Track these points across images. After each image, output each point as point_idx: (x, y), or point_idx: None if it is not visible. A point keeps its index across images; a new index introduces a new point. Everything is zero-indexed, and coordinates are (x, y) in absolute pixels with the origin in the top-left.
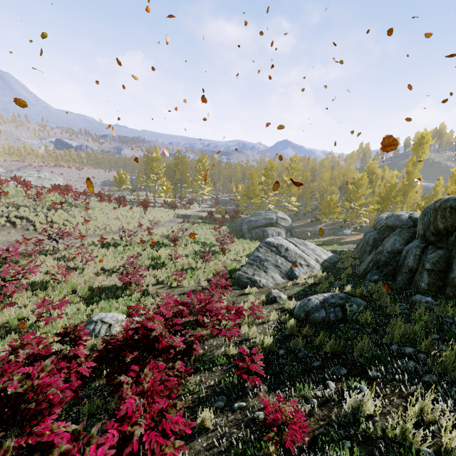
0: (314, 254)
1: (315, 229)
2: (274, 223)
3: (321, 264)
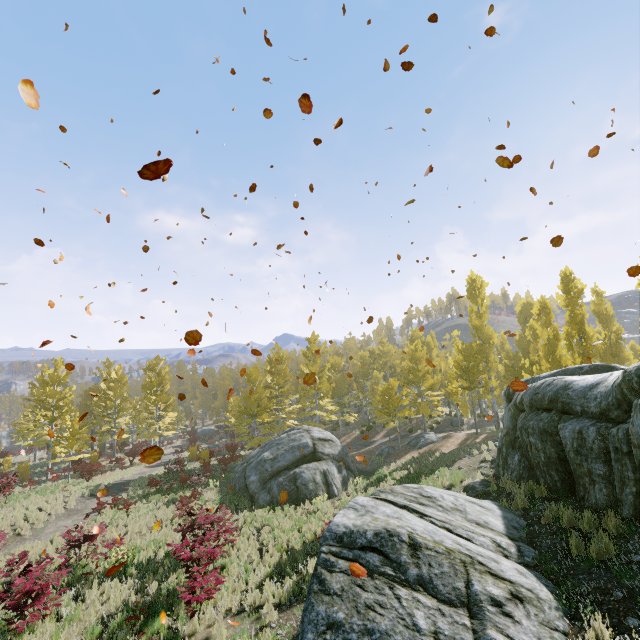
0: (471, 522)
1: (374, 444)
2: (311, 453)
3: (522, 560)
